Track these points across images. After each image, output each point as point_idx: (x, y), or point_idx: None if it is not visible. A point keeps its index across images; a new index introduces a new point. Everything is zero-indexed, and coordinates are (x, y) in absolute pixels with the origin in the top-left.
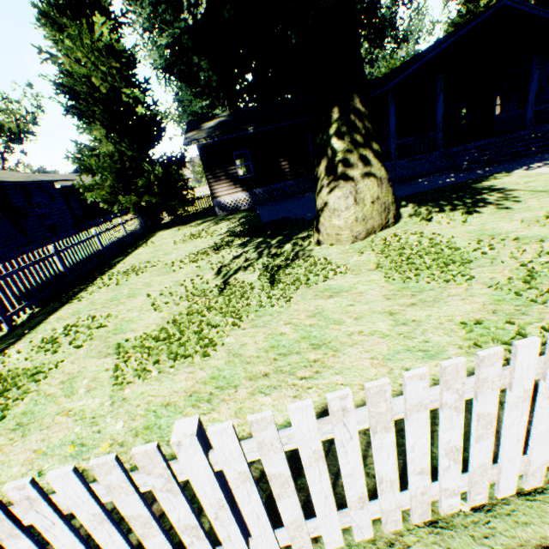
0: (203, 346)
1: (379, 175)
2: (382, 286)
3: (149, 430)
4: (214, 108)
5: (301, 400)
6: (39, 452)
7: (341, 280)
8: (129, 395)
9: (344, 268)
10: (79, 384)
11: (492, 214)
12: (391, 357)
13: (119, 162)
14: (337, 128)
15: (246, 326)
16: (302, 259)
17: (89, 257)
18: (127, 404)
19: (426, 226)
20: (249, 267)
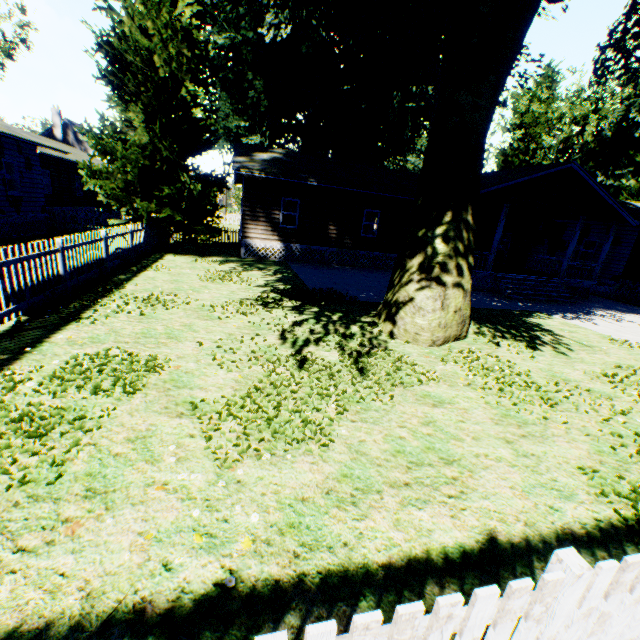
0: (315, 433)
1: (466, 287)
2: (483, 407)
3: (296, 529)
4: (251, 133)
5: (461, 521)
6: (148, 536)
7: (438, 389)
8: (242, 477)
9: (434, 375)
10: (159, 448)
11: (554, 356)
12: (529, 490)
13: (148, 158)
14: (446, 230)
15: (354, 418)
16: (381, 350)
17: (90, 264)
18: (247, 489)
19: (497, 350)
20: (319, 341)
